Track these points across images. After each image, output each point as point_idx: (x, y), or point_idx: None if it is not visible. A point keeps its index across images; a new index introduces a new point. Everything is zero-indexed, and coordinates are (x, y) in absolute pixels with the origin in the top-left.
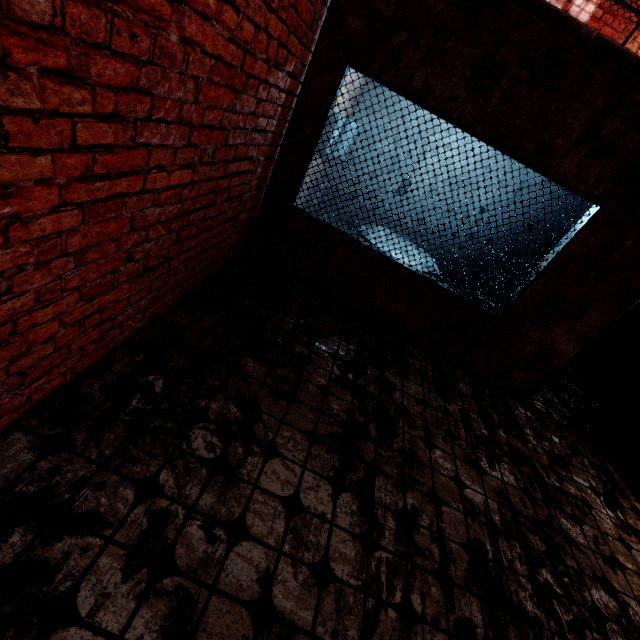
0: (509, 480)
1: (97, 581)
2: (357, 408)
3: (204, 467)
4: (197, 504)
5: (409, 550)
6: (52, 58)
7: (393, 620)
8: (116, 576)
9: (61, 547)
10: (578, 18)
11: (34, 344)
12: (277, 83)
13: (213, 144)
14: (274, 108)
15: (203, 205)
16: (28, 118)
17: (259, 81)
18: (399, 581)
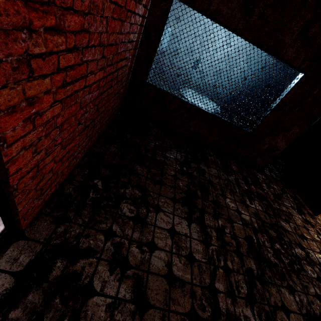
0: (259, 208)
1: (99, 276)
2: (190, 184)
3: (131, 220)
4: (132, 237)
5: (223, 244)
6: (49, 21)
7: (222, 273)
8: (107, 273)
9: (80, 265)
10: None
11: (45, 174)
12: (138, 12)
13: (112, 54)
14: (136, 27)
15: (107, 88)
16: (40, 58)
17: (131, 13)
18: (221, 257)
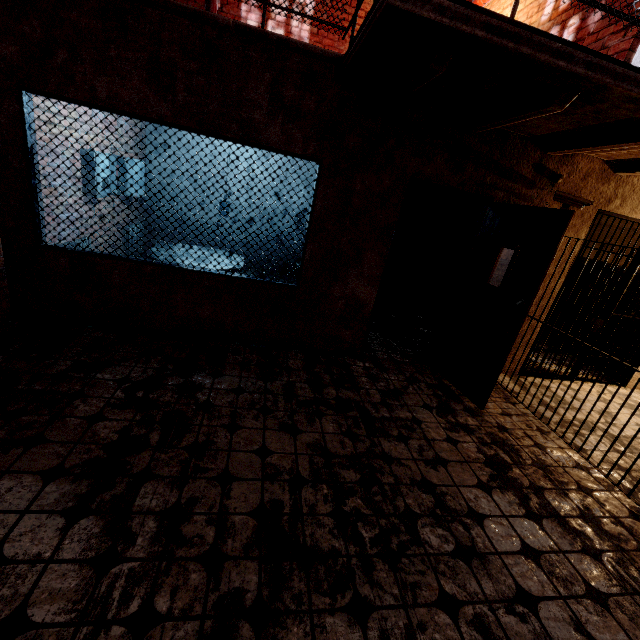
0: (330, 429)
1: None
2: (138, 423)
3: None
4: None
5: (170, 546)
6: None
7: (117, 638)
8: None
9: None
10: (301, 36)
11: None
12: None
13: None
14: None
15: None
16: None
17: None
18: (142, 587)
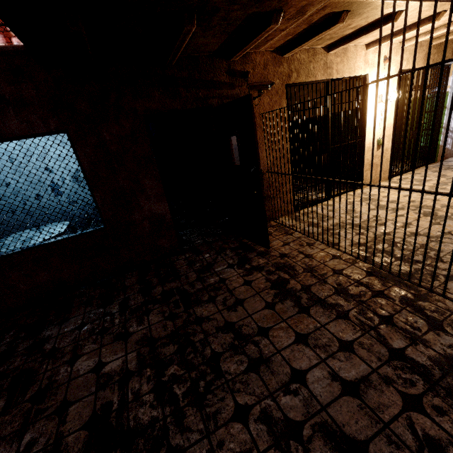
0: (155, 320)
1: None
2: None
3: None
4: None
5: None
6: None
7: None
8: None
9: None
10: None
11: None
12: None
13: None
14: None
15: None
16: None
17: None
18: None
